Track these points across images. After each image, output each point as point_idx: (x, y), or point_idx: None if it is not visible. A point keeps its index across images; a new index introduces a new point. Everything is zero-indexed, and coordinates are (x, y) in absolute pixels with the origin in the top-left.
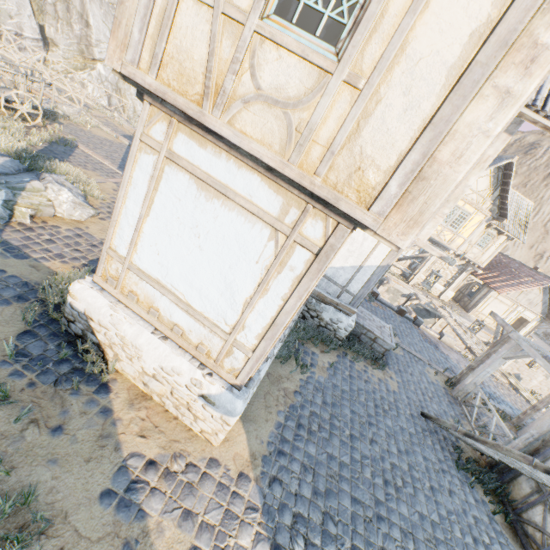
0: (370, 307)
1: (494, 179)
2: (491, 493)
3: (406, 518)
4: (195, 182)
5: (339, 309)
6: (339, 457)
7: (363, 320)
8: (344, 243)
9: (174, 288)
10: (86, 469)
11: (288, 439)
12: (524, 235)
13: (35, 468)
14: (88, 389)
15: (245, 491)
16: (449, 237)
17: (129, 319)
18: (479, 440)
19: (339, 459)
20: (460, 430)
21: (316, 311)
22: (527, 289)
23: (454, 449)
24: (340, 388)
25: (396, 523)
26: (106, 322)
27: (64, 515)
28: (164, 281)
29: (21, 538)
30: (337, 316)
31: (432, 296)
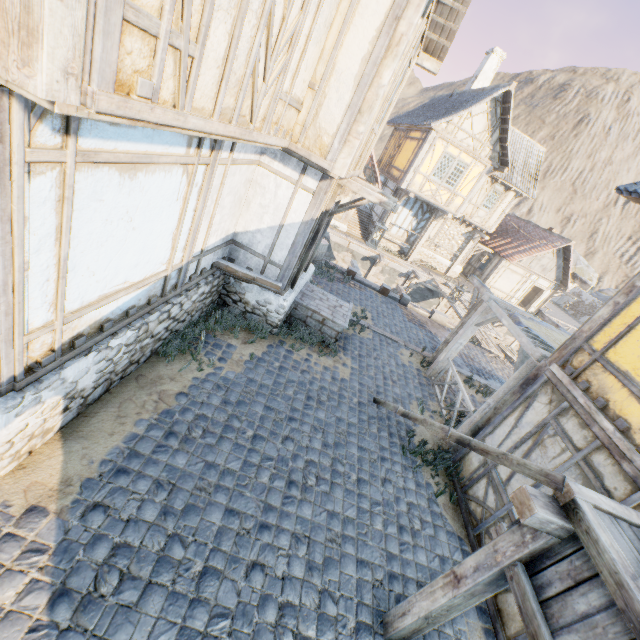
0: (343, 288)
1: (492, 116)
2: (443, 474)
3: (307, 521)
4: None
5: (263, 287)
6: (225, 464)
7: (311, 301)
8: (13, 121)
9: None
10: None
11: (142, 453)
12: (534, 189)
13: None
14: None
15: (31, 531)
16: (446, 198)
17: None
18: (412, 418)
19: (224, 466)
20: (399, 411)
21: (238, 293)
22: (539, 253)
23: (407, 434)
24: (259, 382)
25: (288, 529)
26: None
27: None
28: None
29: None
30: (264, 297)
31: (437, 274)
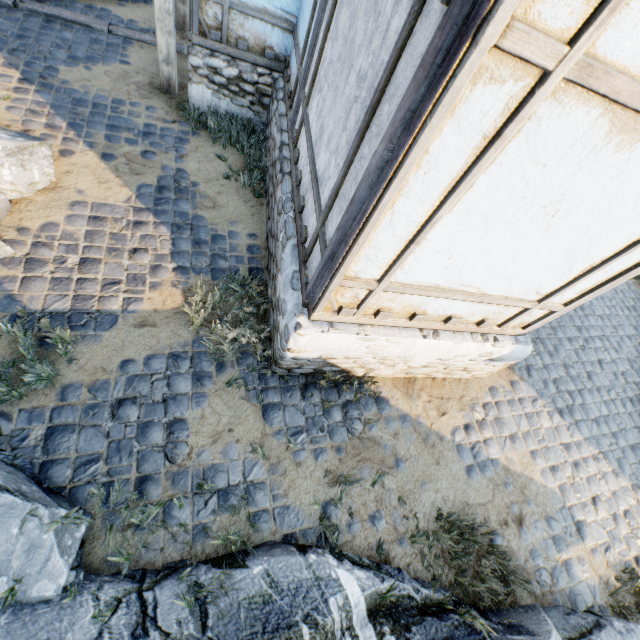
0: None
1: None
2: None
3: (596, 327)
4: (610, 120)
5: None
6: None
7: None
8: None
9: (463, 286)
10: (443, 469)
11: None
12: None
13: (421, 498)
14: (374, 414)
15: (522, 393)
16: None
17: (391, 340)
18: None
19: None
20: None
21: None
22: None
23: None
24: None
25: (594, 336)
26: (357, 355)
27: (465, 504)
28: (448, 284)
29: (473, 539)
30: None
31: None
